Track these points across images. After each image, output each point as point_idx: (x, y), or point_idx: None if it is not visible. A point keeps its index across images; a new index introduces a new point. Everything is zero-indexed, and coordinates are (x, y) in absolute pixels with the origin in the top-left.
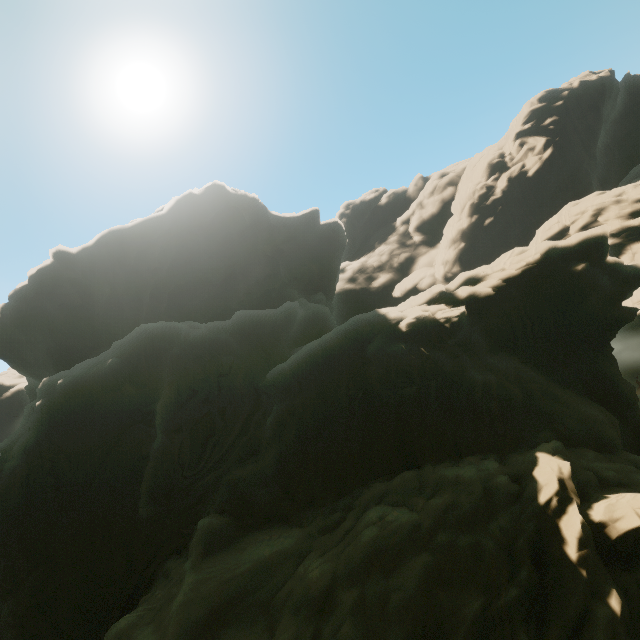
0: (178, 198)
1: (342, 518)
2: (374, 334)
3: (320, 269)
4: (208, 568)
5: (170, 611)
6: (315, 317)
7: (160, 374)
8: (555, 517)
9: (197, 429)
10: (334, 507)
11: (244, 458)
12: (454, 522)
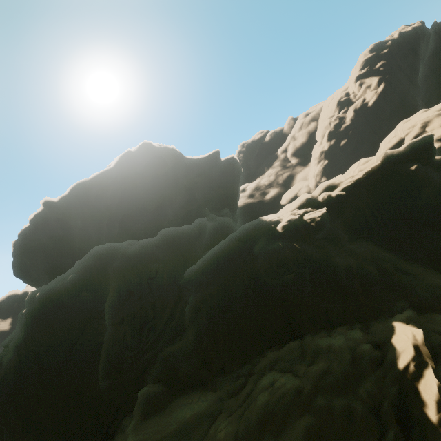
0: (120, 155)
1: (244, 383)
2: (259, 236)
3: (225, 192)
4: (144, 430)
5: None
6: (221, 227)
7: (108, 281)
8: (414, 381)
9: (135, 320)
10: (238, 374)
11: (174, 337)
12: (329, 387)
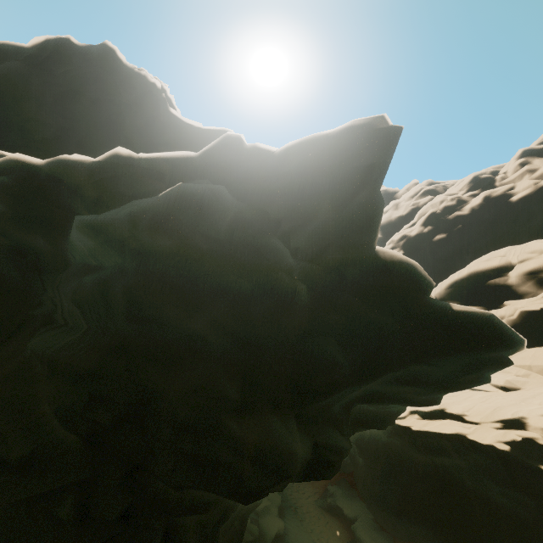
0: (50, 37)
1: None
2: None
3: None
4: None
5: None
6: None
7: None
8: None
9: None
10: None
11: None
12: None
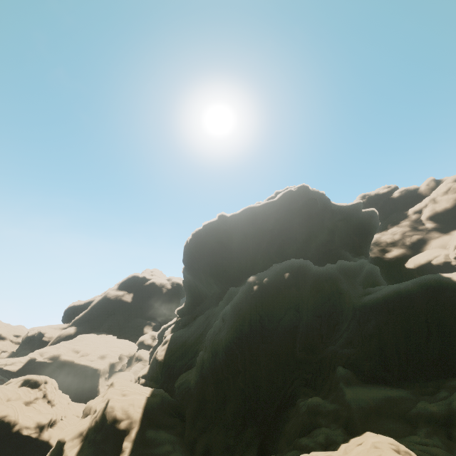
0: (284, 192)
1: (435, 391)
2: (443, 288)
3: (359, 240)
4: (355, 389)
5: (347, 399)
6: (372, 271)
7: (305, 286)
8: None
9: (331, 318)
10: (426, 384)
11: (343, 345)
12: None
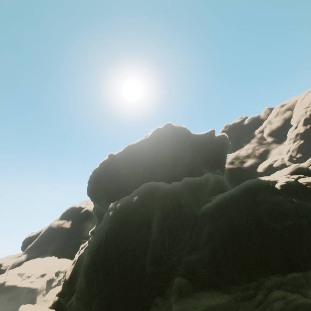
0: (153, 130)
1: (254, 293)
2: (259, 190)
3: (216, 158)
4: (182, 304)
5: None
6: (219, 181)
7: (153, 204)
8: None
9: (171, 231)
10: (247, 286)
11: (190, 251)
12: None
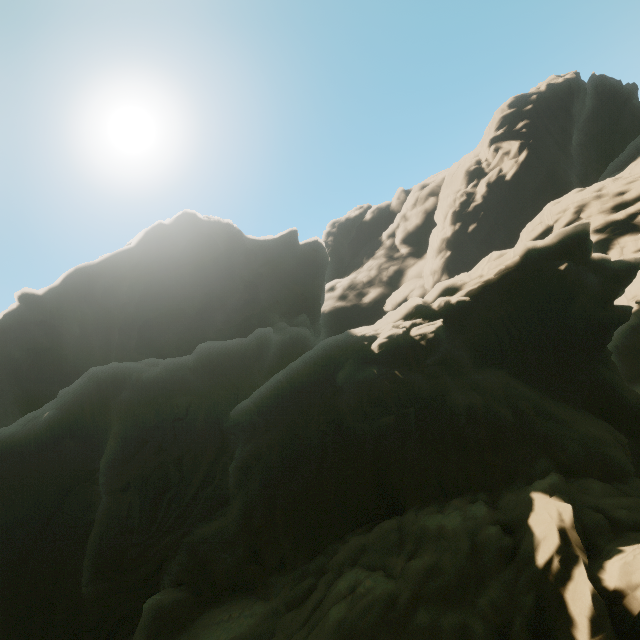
0: (147, 230)
1: (313, 586)
2: (345, 358)
3: (303, 290)
4: None
5: None
6: (293, 341)
7: (109, 423)
8: (559, 585)
9: (147, 486)
10: (305, 571)
11: (212, 510)
12: (436, 595)
